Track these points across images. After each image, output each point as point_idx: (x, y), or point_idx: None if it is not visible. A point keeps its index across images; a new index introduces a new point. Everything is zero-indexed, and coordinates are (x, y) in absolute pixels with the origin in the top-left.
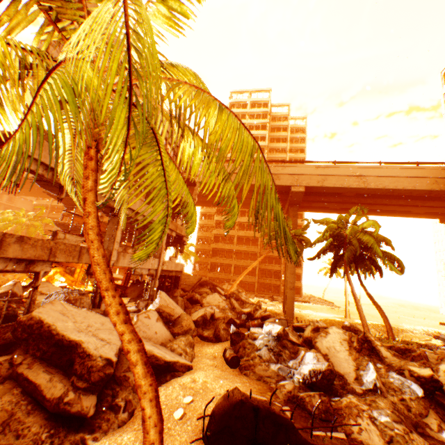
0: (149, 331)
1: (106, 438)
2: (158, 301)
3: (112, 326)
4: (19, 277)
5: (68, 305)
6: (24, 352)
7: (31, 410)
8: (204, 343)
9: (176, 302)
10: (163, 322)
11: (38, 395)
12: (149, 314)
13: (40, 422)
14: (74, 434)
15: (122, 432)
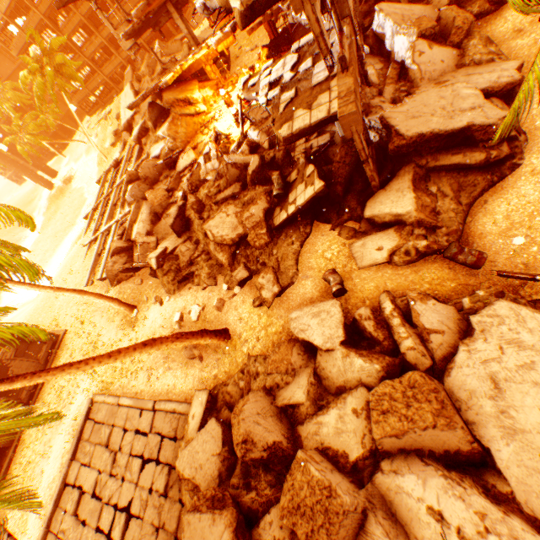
0: (435, 67)
1: (526, 155)
2: (390, 25)
3: (448, 94)
4: (185, 124)
5: (395, 110)
6: (418, 158)
7: (464, 175)
8: (480, 26)
9: (396, 4)
10: (435, 44)
11: (461, 168)
12: (418, 50)
13: (477, 175)
14: (502, 166)
15: (536, 146)
